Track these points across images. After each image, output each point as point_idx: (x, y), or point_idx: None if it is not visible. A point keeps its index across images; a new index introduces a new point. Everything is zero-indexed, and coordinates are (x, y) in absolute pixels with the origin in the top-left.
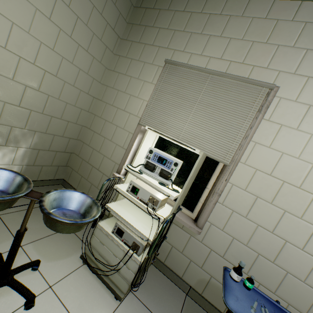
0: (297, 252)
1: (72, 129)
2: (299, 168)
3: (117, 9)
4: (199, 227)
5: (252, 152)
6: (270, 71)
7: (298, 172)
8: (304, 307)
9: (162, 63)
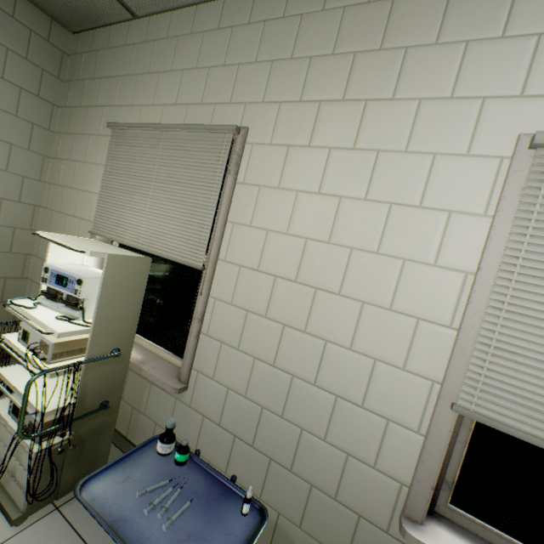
0: (308, 391)
1: (6, 262)
2: (290, 249)
3: (35, 65)
4: (182, 382)
5: (231, 239)
6: (235, 106)
7: (290, 256)
8: (332, 485)
9: (110, 130)
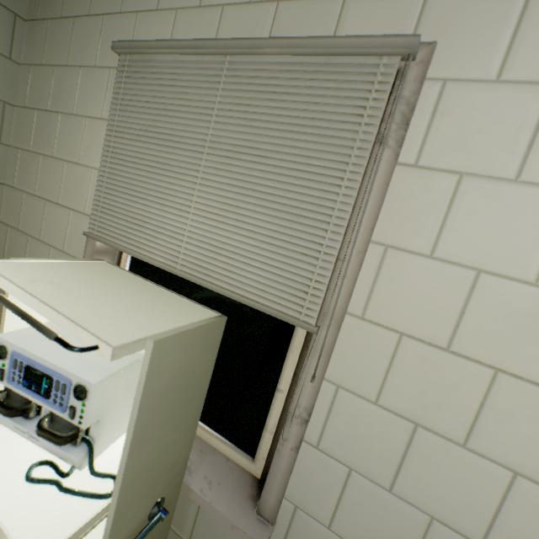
0: None
1: None
2: None
3: None
4: (265, 518)
5: (379, 278)
6: None
7: None
8: None
9: (115, 58)
